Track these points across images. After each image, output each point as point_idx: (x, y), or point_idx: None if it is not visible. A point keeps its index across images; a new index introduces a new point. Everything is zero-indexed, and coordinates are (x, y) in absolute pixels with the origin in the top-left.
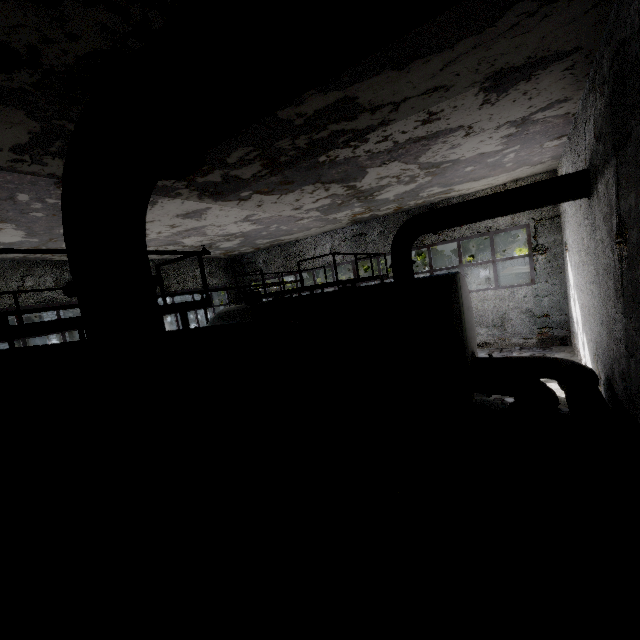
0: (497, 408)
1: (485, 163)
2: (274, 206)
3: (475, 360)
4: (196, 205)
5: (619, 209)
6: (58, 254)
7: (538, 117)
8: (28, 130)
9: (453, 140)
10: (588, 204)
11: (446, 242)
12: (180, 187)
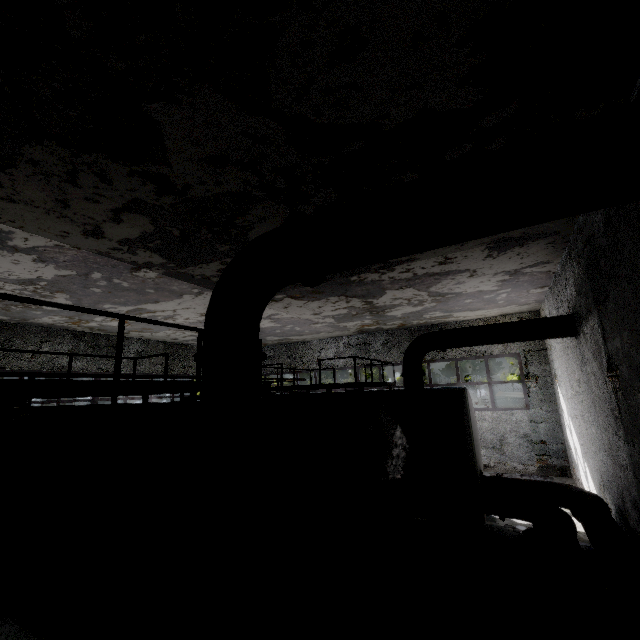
0: (510, 535)
1: (482, 298)
2: (298, 309)
3: (484, 478)
4: None
5: (607, 349)
6: (84, 325)
7: (527, 271)
8: (143, 230)
9: (460, 278)
10: (575, 342)
11: (445, 360)
12: None
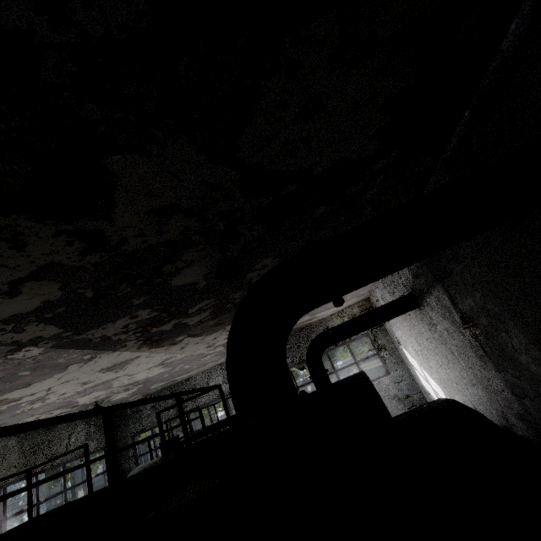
0: None
1: None
2: (194, 346)
3: None
4: (129, 355)
5: (458, 309)
6: None
7: None
8: (45, 299)
9: None
10: (419, 311)
11: None
12: (131, 339)
